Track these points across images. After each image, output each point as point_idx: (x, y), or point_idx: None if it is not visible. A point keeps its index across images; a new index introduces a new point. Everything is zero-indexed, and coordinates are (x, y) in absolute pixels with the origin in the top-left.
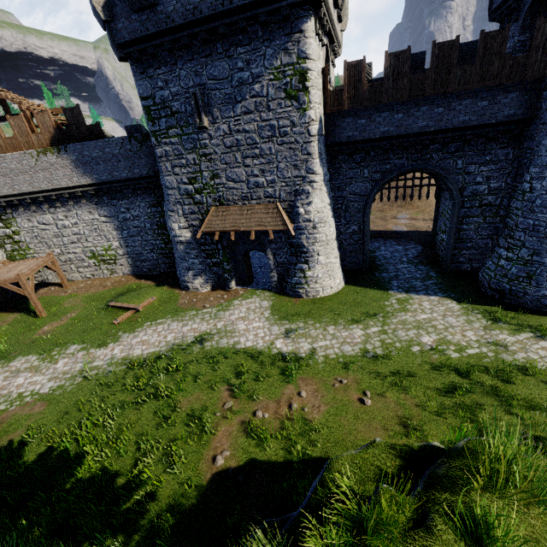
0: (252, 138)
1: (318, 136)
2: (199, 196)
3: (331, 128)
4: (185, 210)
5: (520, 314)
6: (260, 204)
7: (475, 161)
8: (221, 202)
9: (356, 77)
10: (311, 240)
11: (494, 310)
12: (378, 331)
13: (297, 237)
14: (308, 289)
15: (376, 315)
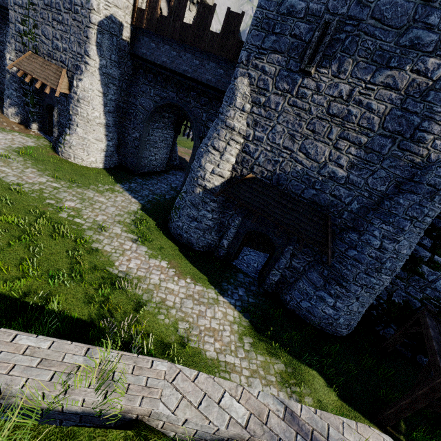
0: (59, 5)
1: (99, 27)
2: (25, 38)
3: (135, 40)
4: (16, 46)
5: (158, 231)
6: (56, 65)
7: (213, 120)
8: (37, 51)
9: (154, 4)
10: (75, 111)
11: (149, 222)
12: (55, 186)
13: (70, 104)
14: (64, 150)
15: (76, 183)
